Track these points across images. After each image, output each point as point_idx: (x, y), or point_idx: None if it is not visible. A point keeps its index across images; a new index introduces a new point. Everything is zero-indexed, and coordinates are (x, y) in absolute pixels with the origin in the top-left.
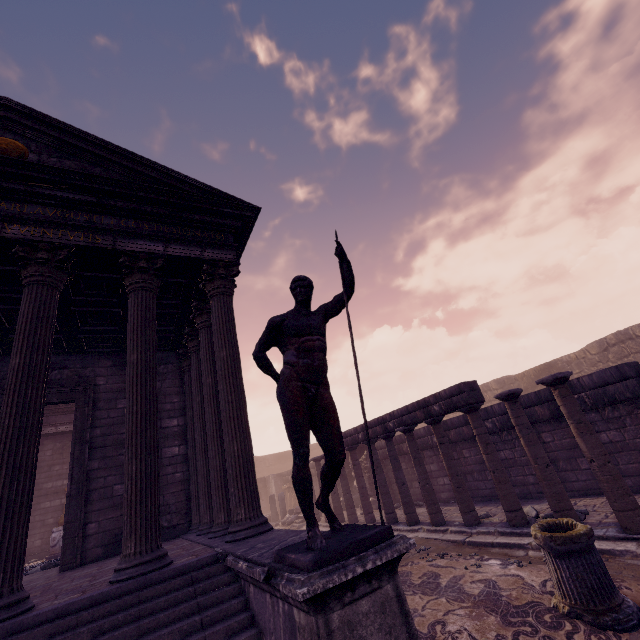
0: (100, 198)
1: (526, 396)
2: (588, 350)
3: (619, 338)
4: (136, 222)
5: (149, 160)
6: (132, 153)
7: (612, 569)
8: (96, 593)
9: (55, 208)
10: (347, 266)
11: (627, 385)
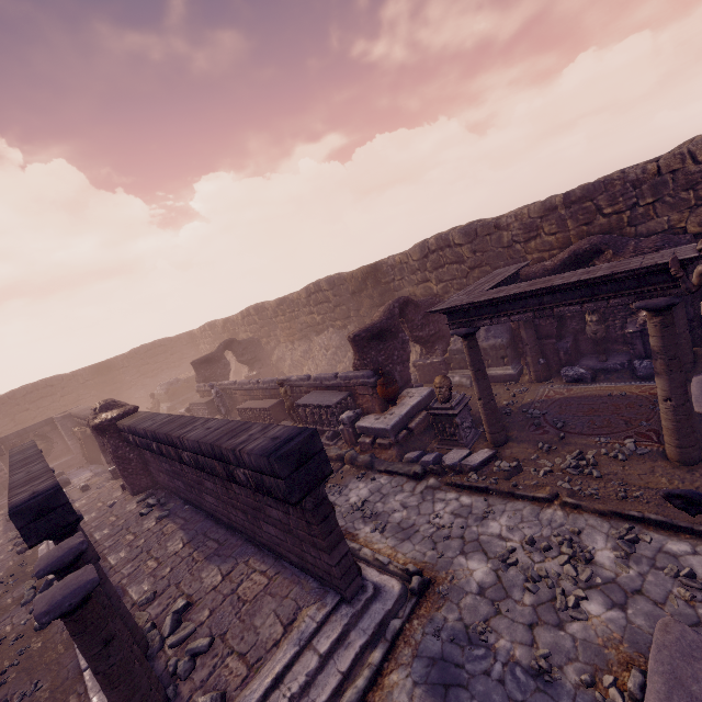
0: None
1: (205, 445)
2: (411, 255)
3: (439, 244)
4: None
5: None
6: None
7: None
8: None
9: None
10: None
11: (279, 485)
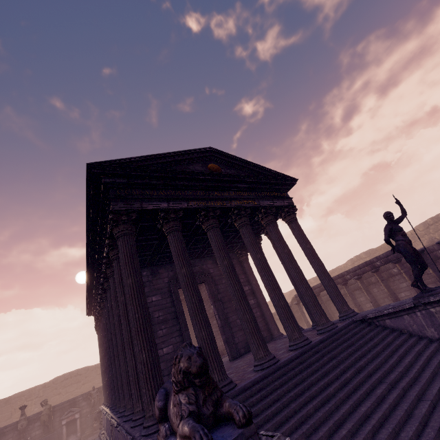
0: (249, 185)
1: None
2: (418, 229)
3: (434, 220)
4: (259, 193)
5: (258, 165)
6: (252, 163)
7: None
8: (332, 331)
9: (236, 191)
10: (402, 206)
11: None
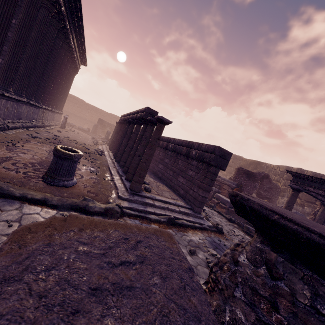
0: None
1: (186, 141)
2: (280, 167)
3: (297, 171)
4: None
5: None
6: None
7: (103, 187)
8: None
9: None
10: None
11: (211, 156)
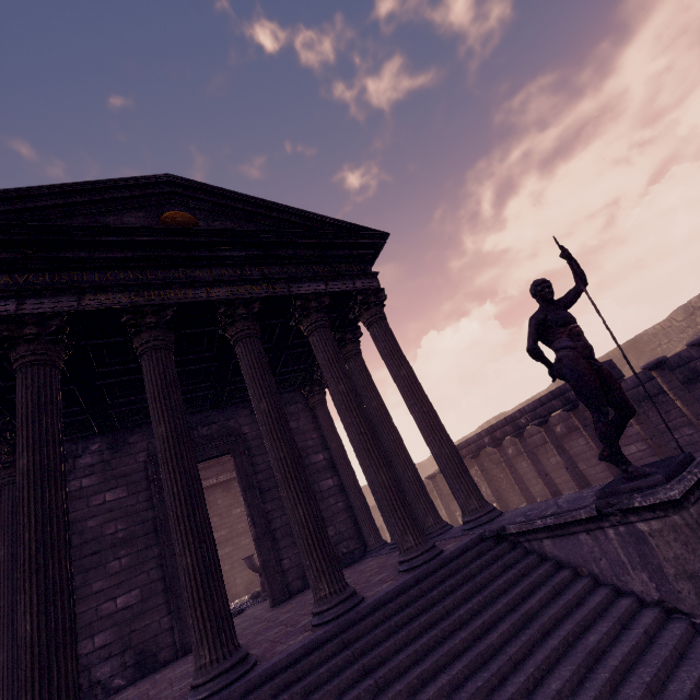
0: (265, 251)
1: None
2: (673, 318)
3: None
4: (295, 267)
5: (292, 208)
6: (277, 204)
7: None
8: (416, 573)
9: (233, 267)
10: (576, 264)
11: None
